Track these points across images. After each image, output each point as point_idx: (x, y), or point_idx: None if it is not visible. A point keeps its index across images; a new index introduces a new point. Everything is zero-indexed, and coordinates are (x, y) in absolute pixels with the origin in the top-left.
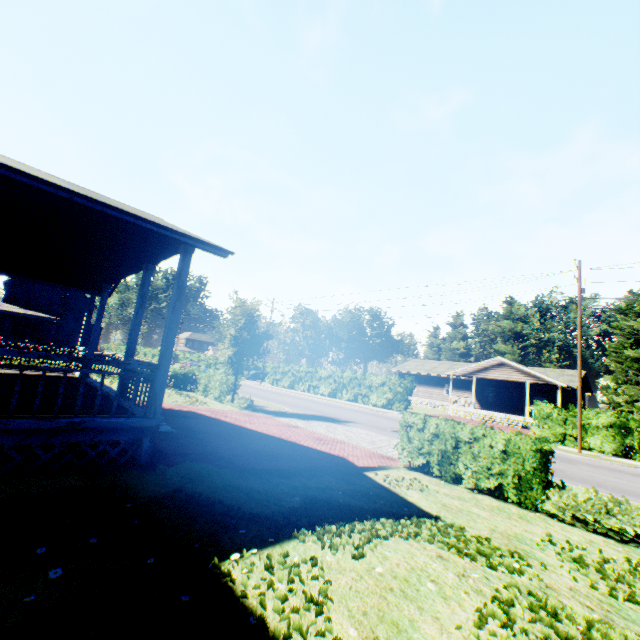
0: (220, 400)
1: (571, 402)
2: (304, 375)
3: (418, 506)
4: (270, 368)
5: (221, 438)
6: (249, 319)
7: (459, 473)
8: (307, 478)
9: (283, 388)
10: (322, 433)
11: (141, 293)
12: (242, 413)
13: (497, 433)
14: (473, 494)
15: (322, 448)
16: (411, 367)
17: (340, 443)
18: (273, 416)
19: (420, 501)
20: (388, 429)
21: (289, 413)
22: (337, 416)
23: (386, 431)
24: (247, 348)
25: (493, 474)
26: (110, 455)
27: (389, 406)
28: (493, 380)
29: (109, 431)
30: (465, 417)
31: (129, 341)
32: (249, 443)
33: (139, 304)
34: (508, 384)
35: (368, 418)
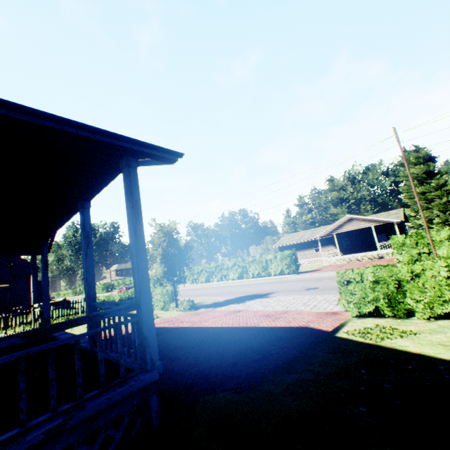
0: (166, 309)
1: (402, 231)
2: (214, 269)
3: (434, 357)
4: (187, 272)
5: (200, 348)
6: (170, 238)
7: (409, 308)
8: (308, 363)
9: (202, 283)
10: (262, 309)
11: (84, 233)
12: (190, 314)
13: (435, 264)
14: (434, 322)
15: (281, 324)
16: (286, 241)
17: (285, 313)
18: (214, 308)
19: (422, 349)
20: (302, 289)
21: (223, 301)
22: (258, 292)
23: (303, 291)
24: (175, 261)
25: (445, 300)
26: (115, 440)
27: (282, 272)
28: (345, 232)
29: (104, 410)
30: (336, 263)
31: (86, 286)
32: (226, 344)
33: (85, 245)
34: (356, 232)
35: (280, 286)
